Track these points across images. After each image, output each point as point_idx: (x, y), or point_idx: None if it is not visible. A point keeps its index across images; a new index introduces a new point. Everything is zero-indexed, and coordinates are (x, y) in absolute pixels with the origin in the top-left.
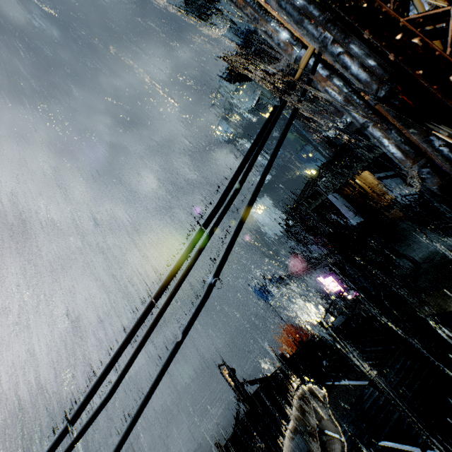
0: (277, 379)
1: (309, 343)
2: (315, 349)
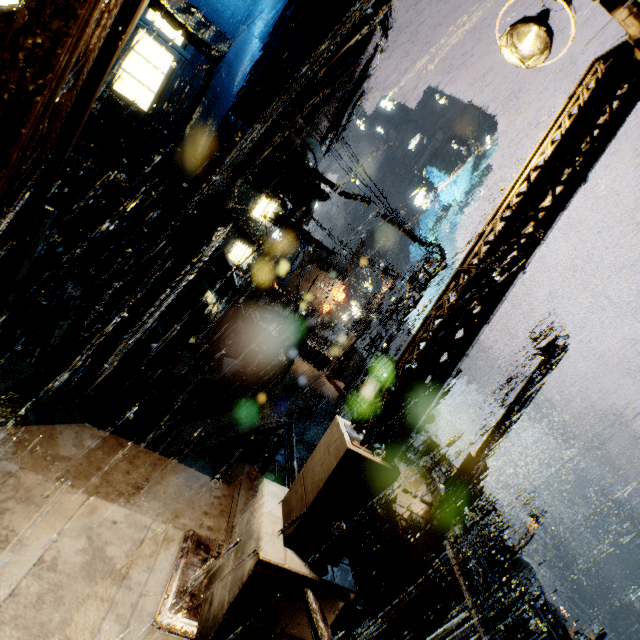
0: (482, 498)
1: (504, 524)
2: (500, 530)
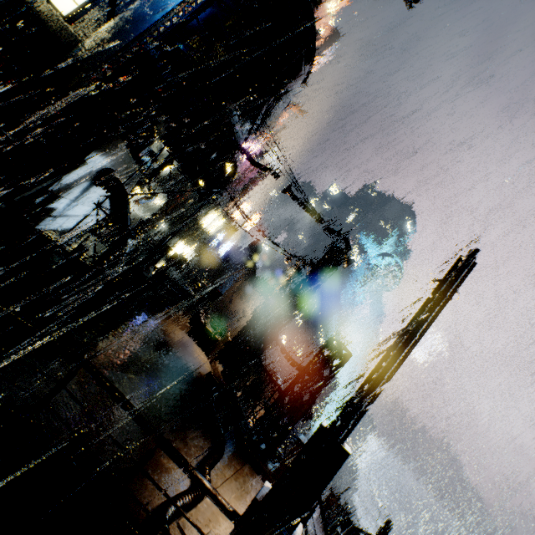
0: None
1: None
2: None
